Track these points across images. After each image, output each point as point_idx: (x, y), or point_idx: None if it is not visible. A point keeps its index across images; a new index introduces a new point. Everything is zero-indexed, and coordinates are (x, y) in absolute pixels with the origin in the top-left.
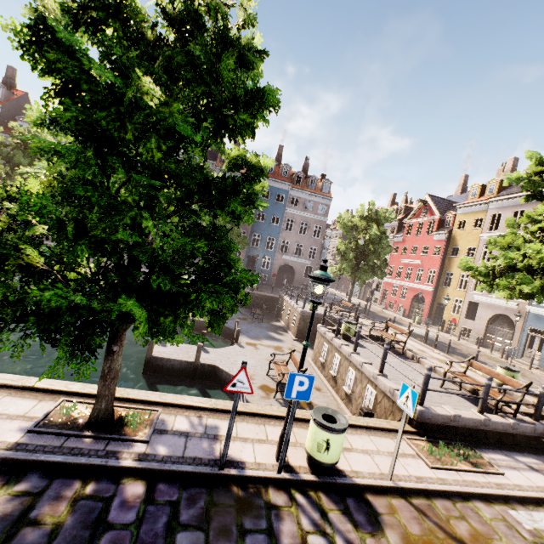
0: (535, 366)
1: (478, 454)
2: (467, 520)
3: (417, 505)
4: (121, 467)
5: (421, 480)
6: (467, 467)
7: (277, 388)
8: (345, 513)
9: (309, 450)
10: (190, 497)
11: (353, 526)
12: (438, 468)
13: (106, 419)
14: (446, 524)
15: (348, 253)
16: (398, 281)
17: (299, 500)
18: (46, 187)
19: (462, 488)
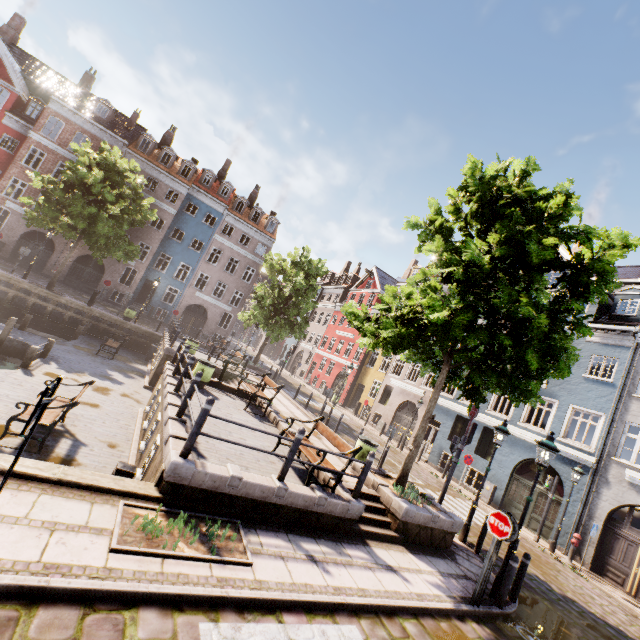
0: (425, 459)
1: (235, 534)
2: None
3: None
4: None
5: (52, 571)
6: (193, 553)
7: (7, 428)
8: None
9: None
10: None
11: None
12: (126, 552)
13: None
14: None
15: (266, 299)
16: (328, 354)
17: None
18: None
19: (137, 585)
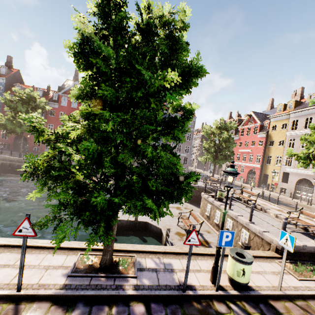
0: None
1: None
2: None
3: (300, 305)
4: (127, 295)
5: (296, 289)
6: None
7: (187, 234)
8: (262, 314)
9: (231, 275)
10: (172, 311)
11: None
12: (303, 280)
13: (110, 264)
14: None
15: (211, 149)
16: (238, 162)
17: (233, 308)
18: (82, 133)
19: None
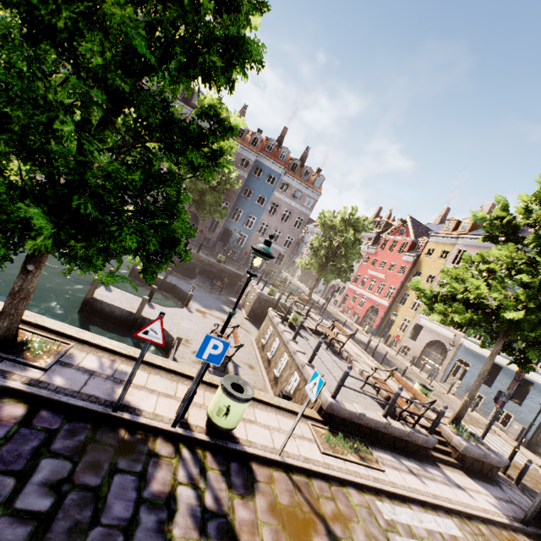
0: (453, 392)
1: (369, 450)
2: (335, 502)
3: (296, 481)
4: (6, 387)
5: (308, 461)
6: (354, 459)
7: None
8: (224, 474)
9: (210, 412)
10: (72, 430)
11: (227, 486)
12: (328, 455)
13: (6, 338)
14: (315, 501)
15: (320, 250)
16: (360, 290)
17: (184, 454)
18: None
19: (343, 475)
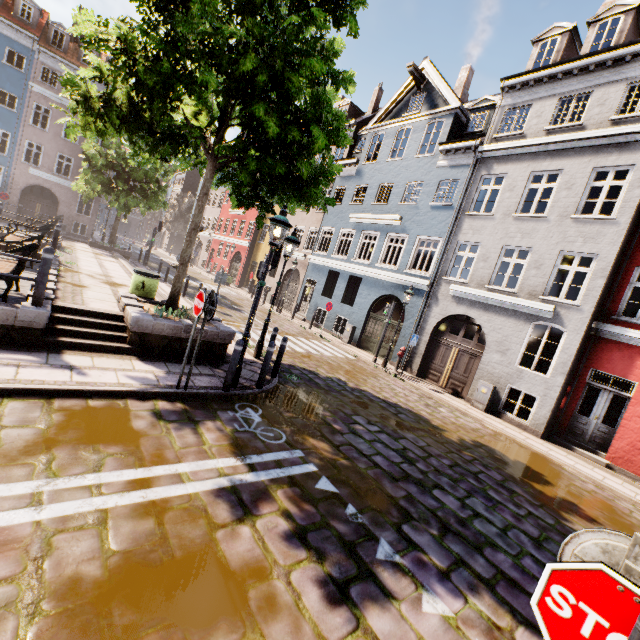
0: (303, 318)
1: None
2: None
3: None
4: None
5: None
6: None
7: None
8: None
9: None
10: None
11: None
12: None
13: None
14: None
15: (96, 158)
16: (223, 237)
17: None
18: None
19: None
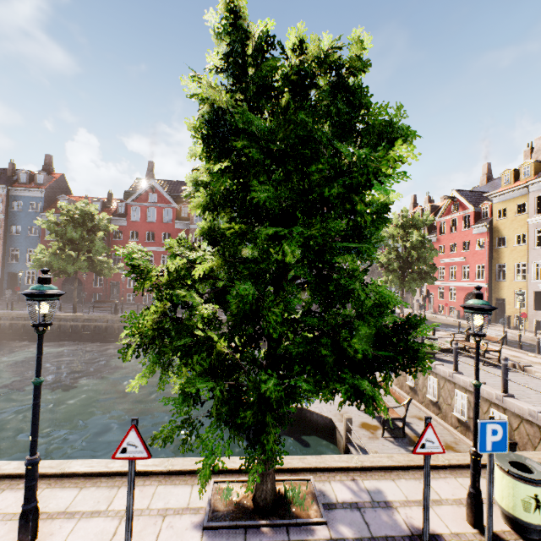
0: None
1: None
2: None
3: None
4: None
5: None
6: None
7: (383, 426)
8: None
9: (510, 509)
10: None
11: None
12: None
13: (273, 500)
14: None
15: (392, 264)
16: (442, 283)
17: None
18: (216, 268)
19: None
